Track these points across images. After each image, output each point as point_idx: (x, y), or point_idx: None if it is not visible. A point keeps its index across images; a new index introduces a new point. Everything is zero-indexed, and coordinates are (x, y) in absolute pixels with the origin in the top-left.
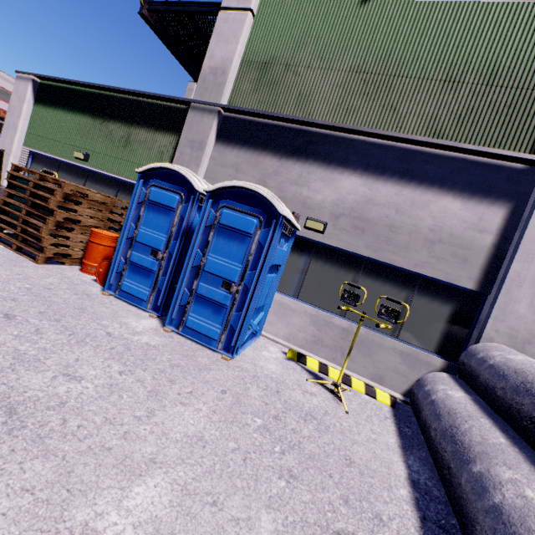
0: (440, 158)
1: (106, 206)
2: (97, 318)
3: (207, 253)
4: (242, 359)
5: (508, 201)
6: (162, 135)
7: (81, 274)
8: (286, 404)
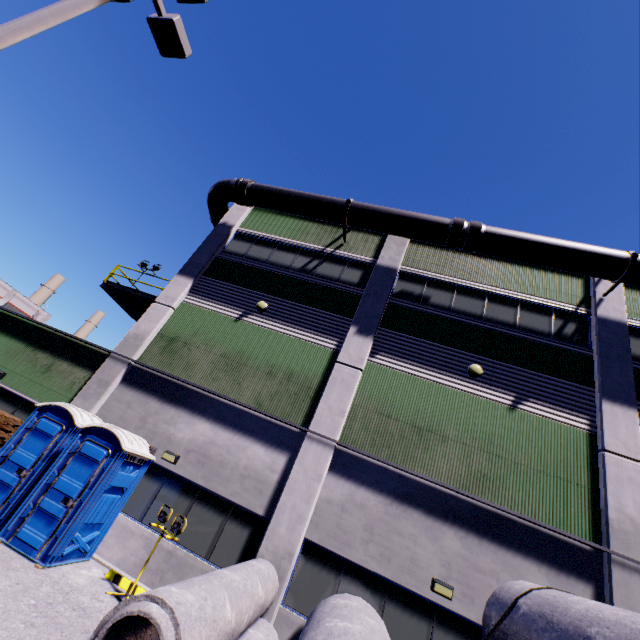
0: (259, 418)
1: None
2: None
3: (62, 473)
4: (54, 570)
5: (289, 452)
6: (81, 369)
7: None
8: (68, 599)
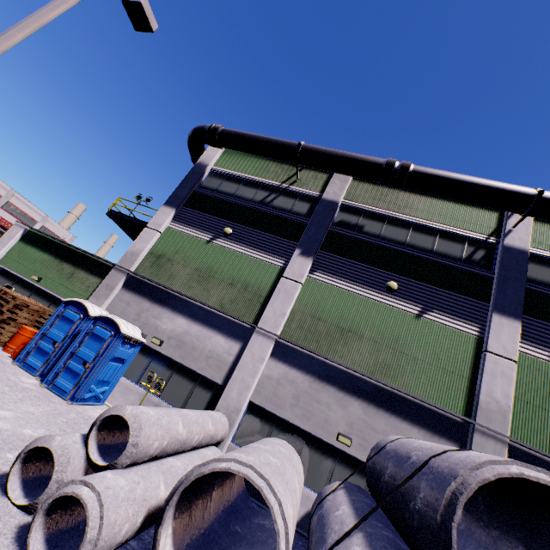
0: (221, 317)
1: (39, 313)
2: (5, 372)
3: (81, 346)
4: (79, 407)
5: (242, 341)
6: (94, 277)
7: (2, 352)
8: (87, 422)
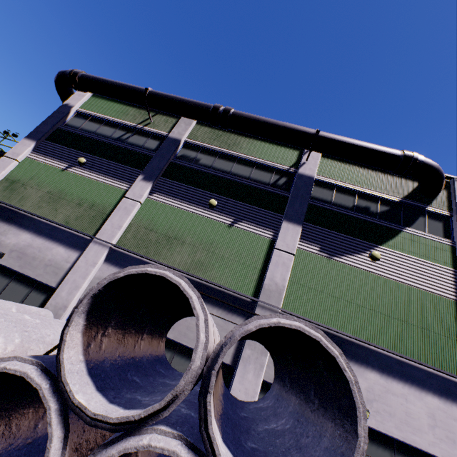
0: (65, 231)
1: None
2: None
3: None
4: None
5: (81, 251)
6: None
7: None
8: None
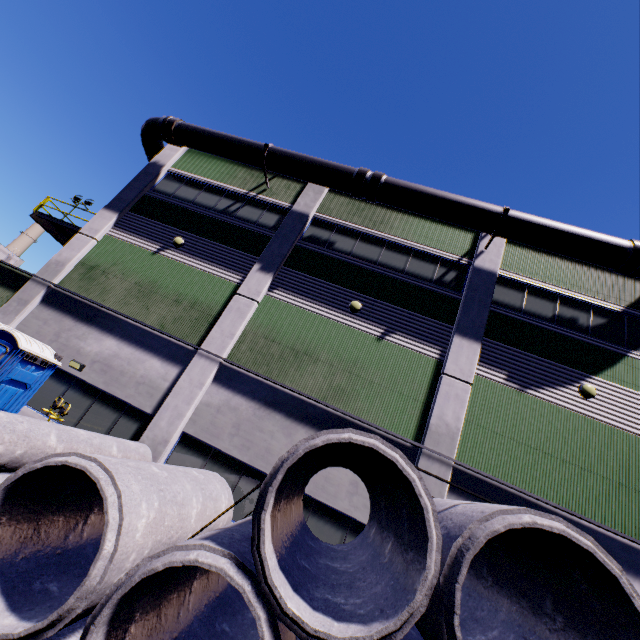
0: (160, 338)
1: None
2: None
3: None
4: None
5: (182, 365)
6: (5, 290)
7: None
8: None
